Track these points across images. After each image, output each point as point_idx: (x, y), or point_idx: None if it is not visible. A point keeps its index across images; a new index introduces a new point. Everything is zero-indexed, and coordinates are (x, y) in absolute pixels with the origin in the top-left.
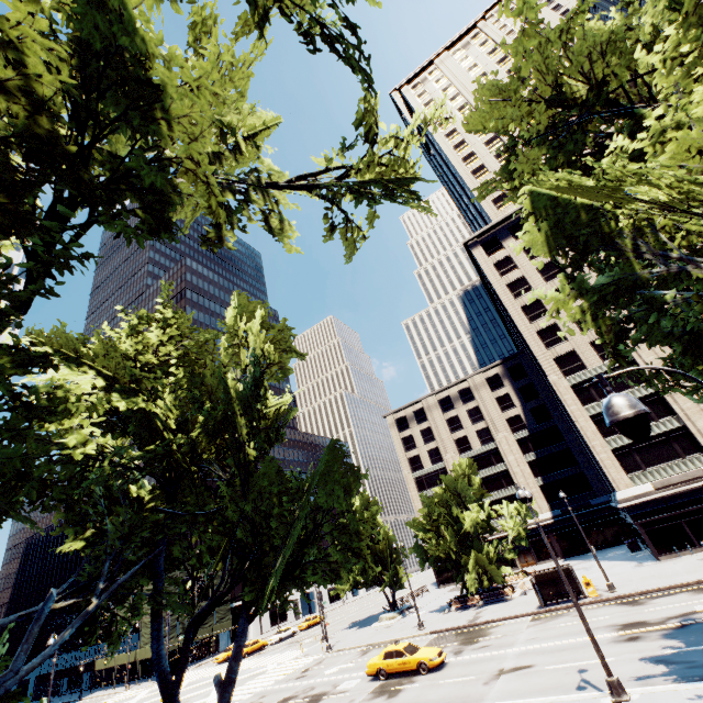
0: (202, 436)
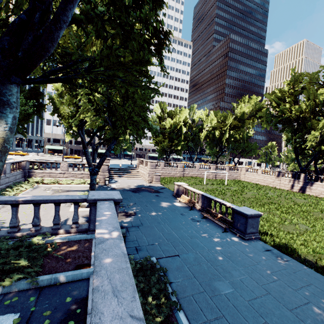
0: (240, 139)
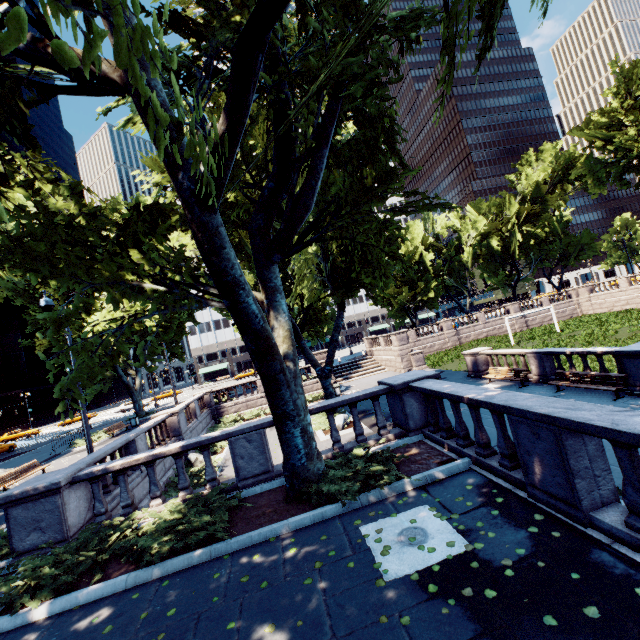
0: (548, 234)
